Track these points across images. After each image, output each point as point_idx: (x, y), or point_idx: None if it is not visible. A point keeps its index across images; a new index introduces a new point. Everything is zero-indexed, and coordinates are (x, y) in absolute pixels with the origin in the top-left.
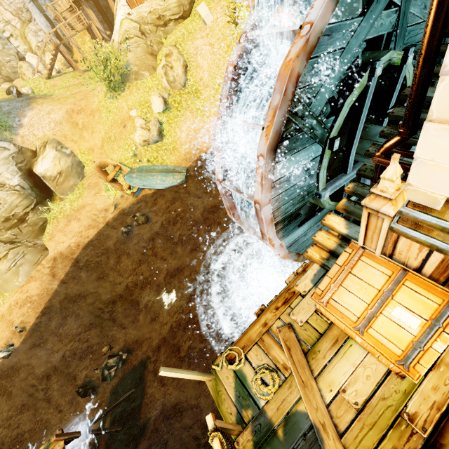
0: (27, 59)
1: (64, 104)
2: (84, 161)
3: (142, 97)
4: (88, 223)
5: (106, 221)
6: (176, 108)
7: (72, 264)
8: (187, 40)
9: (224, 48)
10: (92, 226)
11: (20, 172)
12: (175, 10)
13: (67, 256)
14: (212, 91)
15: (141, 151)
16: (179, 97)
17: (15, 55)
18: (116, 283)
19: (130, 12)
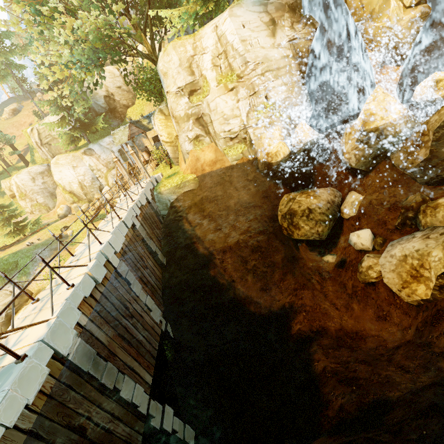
0: (103, 191)
1: None
2: None
3: None
4: None
5: None
6: None
7: None
8: None
9: None
10: None
11: (5, 318)
12: None
13: None
14: None
15: None
16: None
17: (98, 187)
18: None
19: None
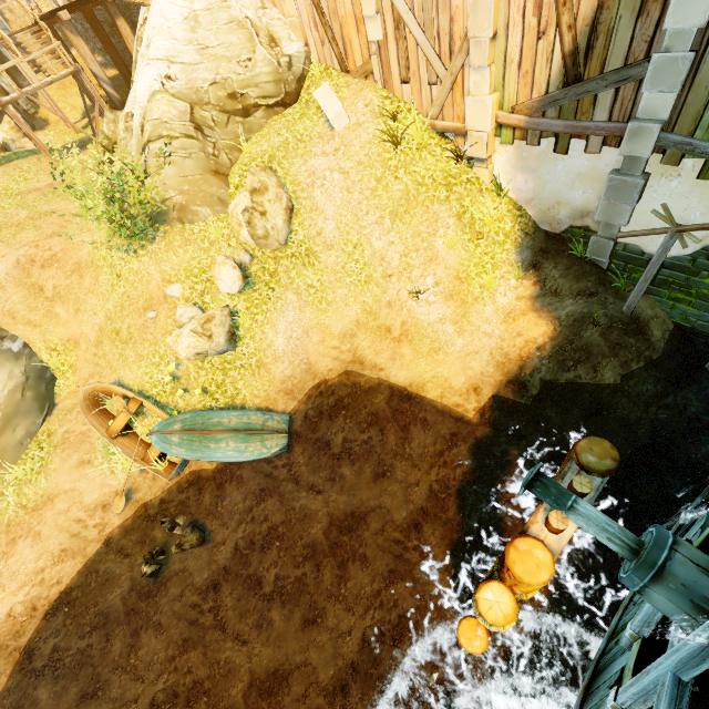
0: None
1: (12, 246)
2: (55, 367)
3: (195, 259)
4: (61, 545)
5: (106, 535)
6: (266, 283)
7: (15, 665)
8: (294, 155)
9: (370, 181)
10: (70, 551)
11: None
12: (267, 88)
13: (3, 645)
14: (340, 256)
15: (189, 369)
16: (274, 263)
17: None
18: (127, 699)
19: (171, 74)
